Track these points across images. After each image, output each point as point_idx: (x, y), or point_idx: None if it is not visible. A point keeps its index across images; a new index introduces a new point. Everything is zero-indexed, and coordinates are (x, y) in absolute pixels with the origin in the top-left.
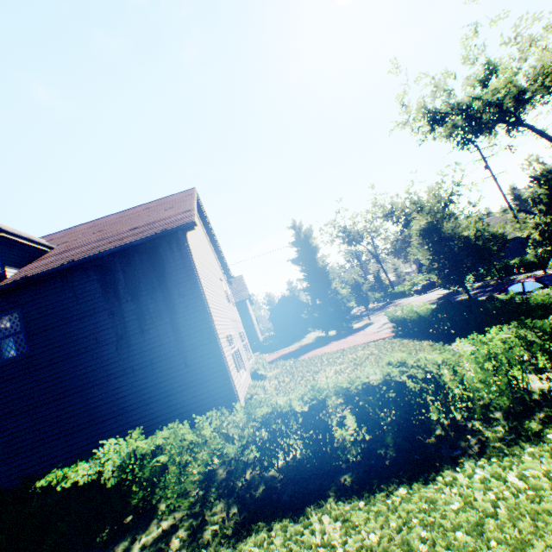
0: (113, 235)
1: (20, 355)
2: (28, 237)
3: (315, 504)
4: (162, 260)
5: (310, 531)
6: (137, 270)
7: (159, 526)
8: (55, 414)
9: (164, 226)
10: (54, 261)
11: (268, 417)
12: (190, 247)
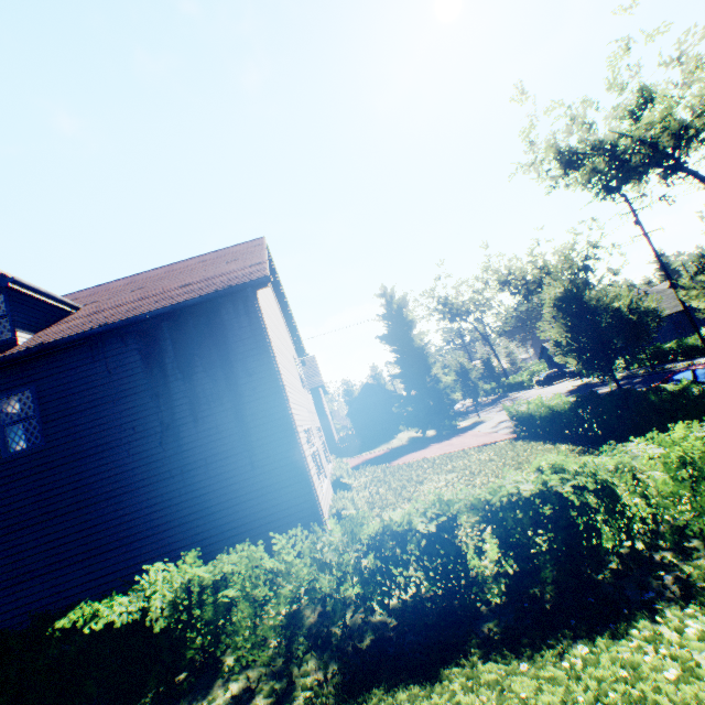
0: (159, 292)
1: (31, 448)
2: (47, 292)
3: (452, 664)
4: (224, 327)
5: None
6: (191, 338)
7: (227, 690)
8: (75, 528)
9: (227, 282)
10: (81, 324)
11: (379, 538)
12: (261, 310)
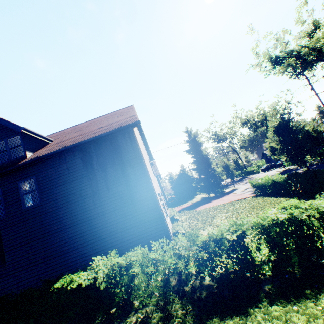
0: (88, 132)
1: (35, 204)
2: (38, 134)
3: (253, 306)
4: (119, 145)
5: None
6: (104, 152)
7: (137, 317)
8: (56, 241)
9: (119, 125)
10: (54, 147)
11: (207, 242)
12: (136, 137)
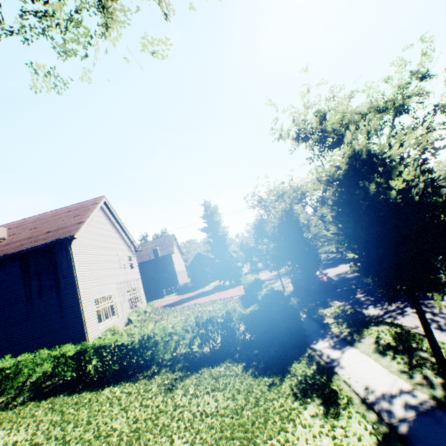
0: (37, 234)
1: None
2: None
3: (55, 396)
4: (56, 256)
5: (38, 406)
6: (42, 261)
7: None
8: None
9: (61, 235)
10: None
11: (57, 355)
12: (72, 249)
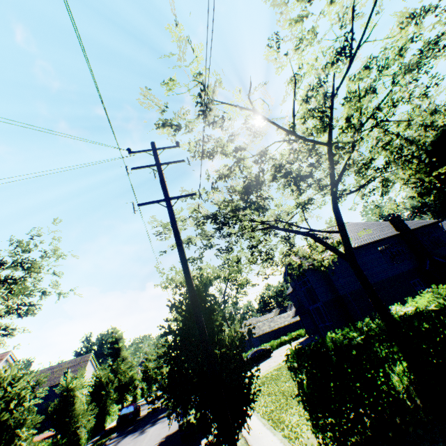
0: None
1: None
2: None
3: None
4: None
5: None
6: None
7: None
8: None
9: None
10: None
11: None
12: None
